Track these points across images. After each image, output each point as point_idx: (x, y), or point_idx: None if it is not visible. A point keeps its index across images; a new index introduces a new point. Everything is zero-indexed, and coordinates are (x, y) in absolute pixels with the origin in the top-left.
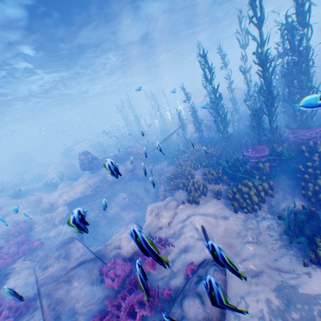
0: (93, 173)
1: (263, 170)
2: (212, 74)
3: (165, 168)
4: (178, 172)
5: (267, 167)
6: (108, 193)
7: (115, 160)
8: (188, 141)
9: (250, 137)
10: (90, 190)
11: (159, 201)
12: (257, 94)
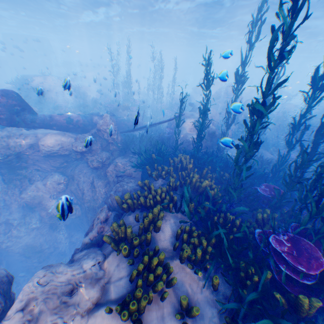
0: (27, 128)
1: (303, 312)
2: (292, 50)
3: (130, 171)
4: (140, 201)
5: (315, 308)
6: (39, 166)
7: (64, 125)
8: (179, 145)
9: (275, 191)
10: (5, 155)
11: (67, 268)
12: (322, 128)
